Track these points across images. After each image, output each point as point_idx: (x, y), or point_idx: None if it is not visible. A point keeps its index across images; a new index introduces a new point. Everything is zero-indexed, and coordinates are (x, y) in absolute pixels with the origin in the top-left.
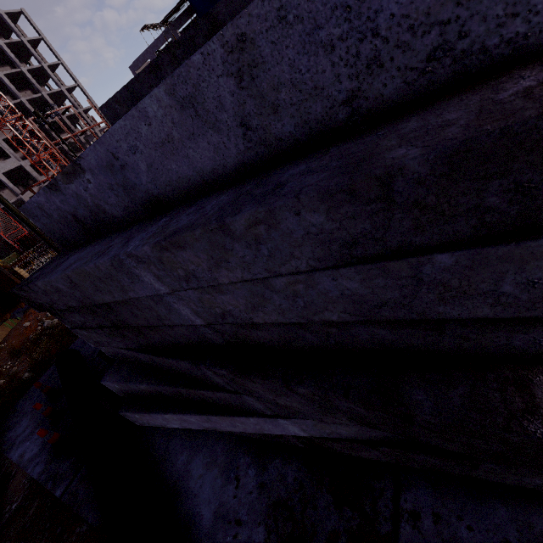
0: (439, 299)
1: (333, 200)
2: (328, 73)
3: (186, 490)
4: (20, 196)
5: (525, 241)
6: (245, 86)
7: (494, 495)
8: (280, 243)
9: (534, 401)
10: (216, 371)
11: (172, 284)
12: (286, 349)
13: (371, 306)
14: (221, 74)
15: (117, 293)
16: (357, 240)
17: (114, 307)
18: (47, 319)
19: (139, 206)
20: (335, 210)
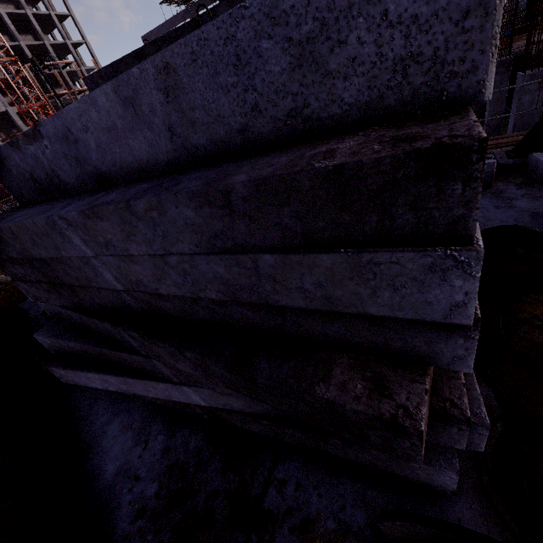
0: (274, 289)
1: (197, 201)
2: (227, 107)
3: (97, 448)
4: (0, 143)
5: (307, 253)
6: (171, 101)
7: (346, 472)
8: (169, 227)
9: (330, 375)
10: (130, 333)
11: (96, 249)
12: (187, 321)
13: (235, 289)
14: (154, 87)
15: (52, 250)
16: (217, 235)
17: (51, 264)
18: (1, 274)
19: (89, 178)
20: (200, 209)
